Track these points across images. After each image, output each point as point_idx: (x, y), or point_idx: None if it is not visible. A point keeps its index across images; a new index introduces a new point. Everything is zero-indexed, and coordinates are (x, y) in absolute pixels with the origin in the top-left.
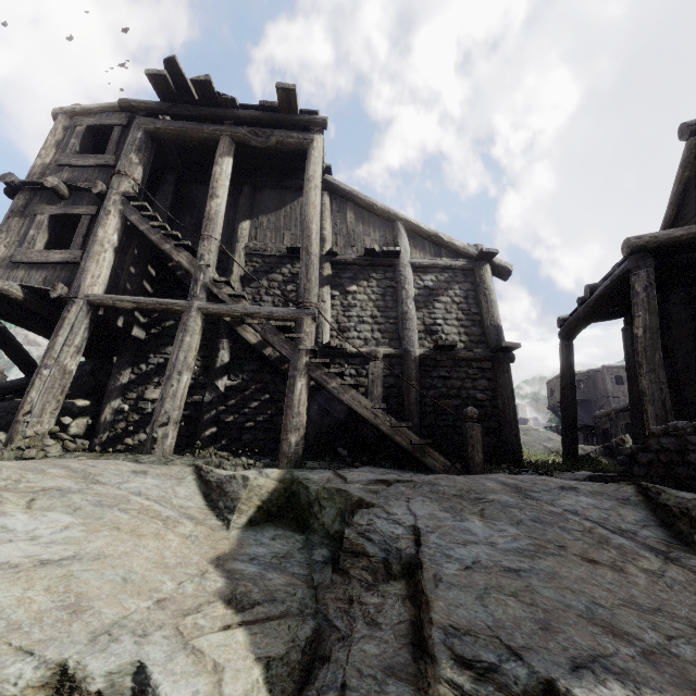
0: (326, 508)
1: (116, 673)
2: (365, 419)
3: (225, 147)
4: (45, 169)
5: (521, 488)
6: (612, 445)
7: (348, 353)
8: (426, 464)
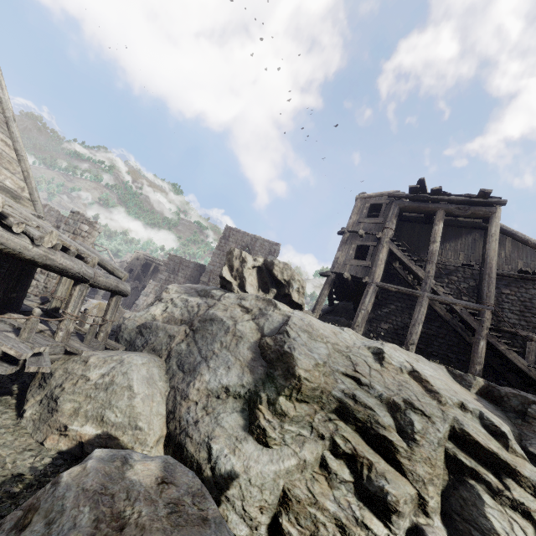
0: (512, 400)
1: (474, 409)
2: (522, 370)
3: (441, 216)
4: (353, 223)
5: None
6: None
7: (500, 330)
8: None
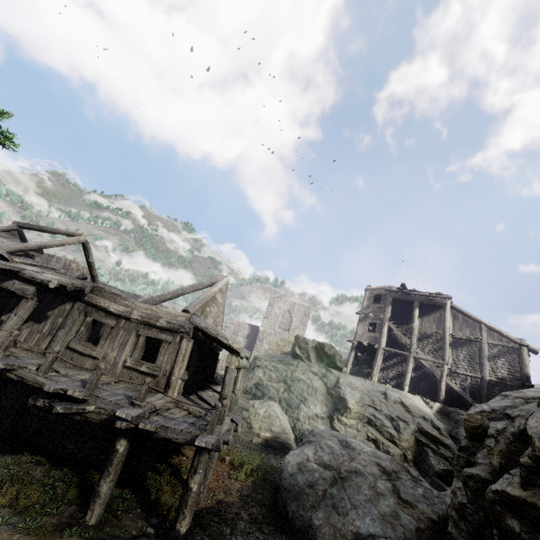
0: (452, 414)
1: (428, 418)
2: (463, 397)
3: (416, 305)
4: (365, 307)
5: None
6: None
7: (458, 373)
8: None
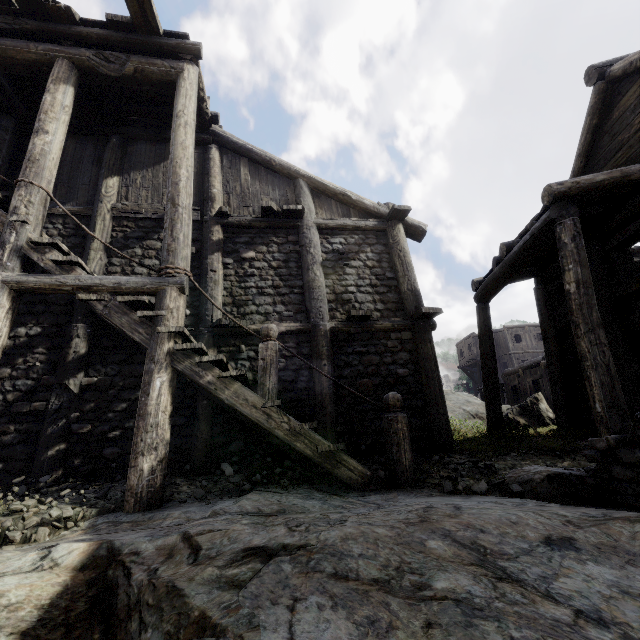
0: (148, 629)
1: None
2: (254, 422)
3: (61, 71)
4: None
5: (485, 550)
6: (528, 404)
7: (245, 332)
8: (339, 478)
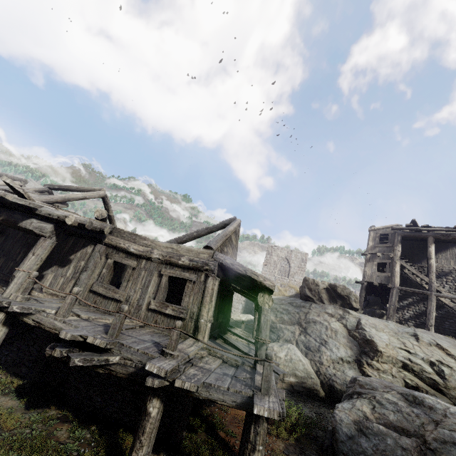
0: None
1: None
2: None
3: (431, 241)
4: (370, 247)
5: None
6: None
7: None
8: None
